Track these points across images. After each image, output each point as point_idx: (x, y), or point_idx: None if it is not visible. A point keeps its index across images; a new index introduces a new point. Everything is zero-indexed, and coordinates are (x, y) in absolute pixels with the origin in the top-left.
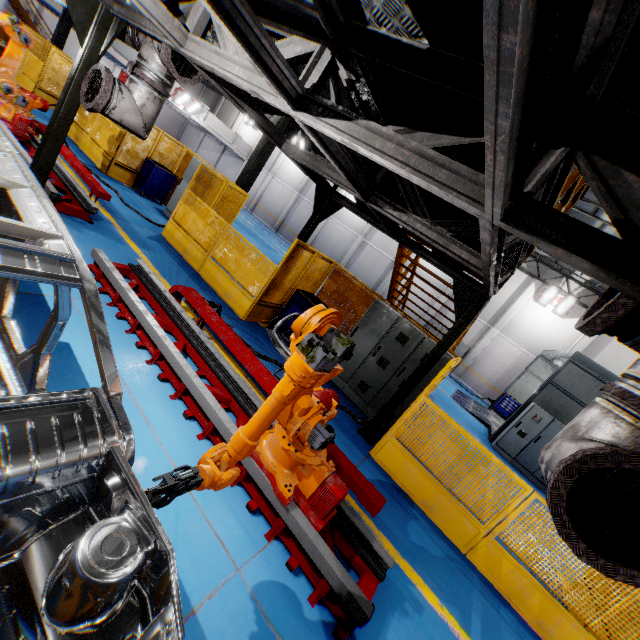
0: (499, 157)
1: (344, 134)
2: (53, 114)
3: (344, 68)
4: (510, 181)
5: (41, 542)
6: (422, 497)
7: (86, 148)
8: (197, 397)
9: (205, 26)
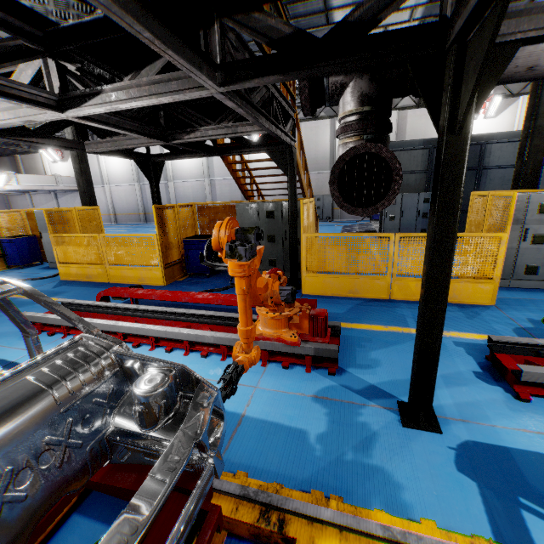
0: (169, 53)
1: (103, 104)
2: None
3: (68, 63)
4: (200, 62)
5: (118, 415)
6: (347, 290)
7: None
8: (165, 335)
9: None
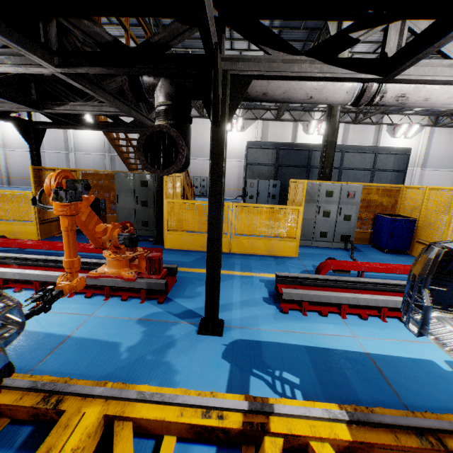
0: None
1: None
2: None
3: None
4: (32, 45)
5: None
6: (199, 245)
7: None
8: (14, 277)
9: None
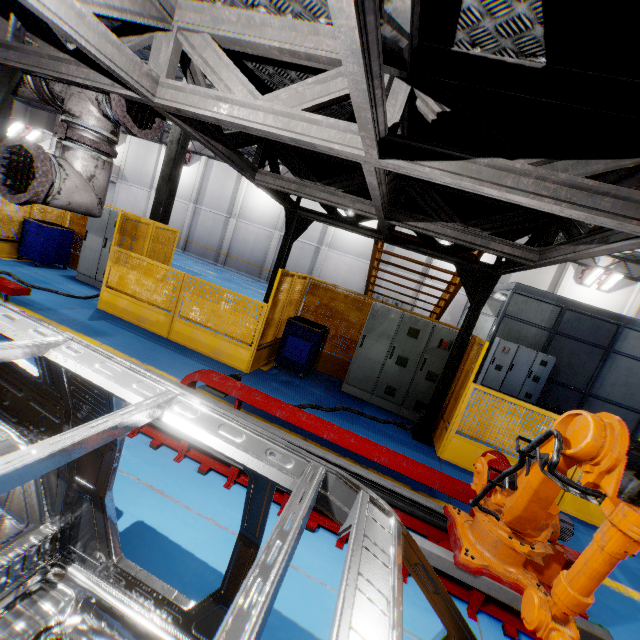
0: None
1: (464, 177)
2: None
3: (432, 99)
4: None
5: None
6: None
7: None
8: None
9: (177, 63)
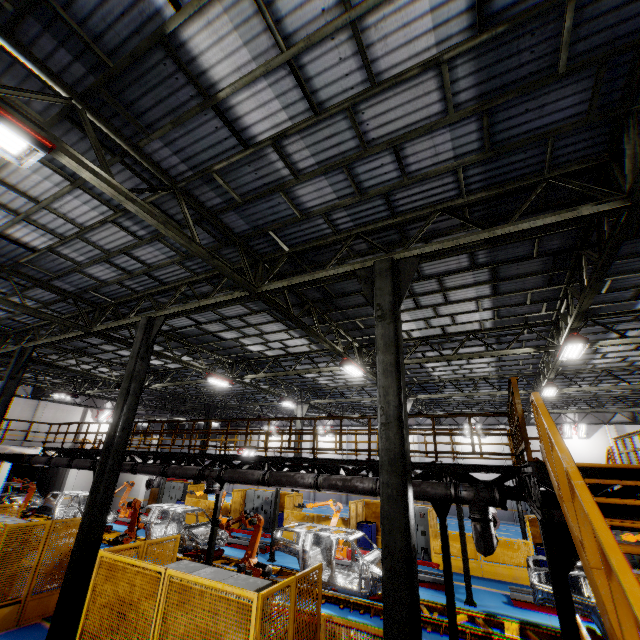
0: None
1: None
2: (461, 540)
3: None
4: None
5: None
6: None
7: None
8: None
9: None
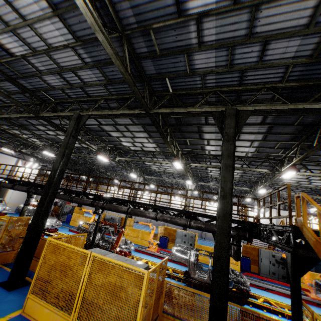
0: None
1: None
2: None
3: None
4: None
5: None
6: None
7: (139, 243)
8: (284, 292)
9: None
